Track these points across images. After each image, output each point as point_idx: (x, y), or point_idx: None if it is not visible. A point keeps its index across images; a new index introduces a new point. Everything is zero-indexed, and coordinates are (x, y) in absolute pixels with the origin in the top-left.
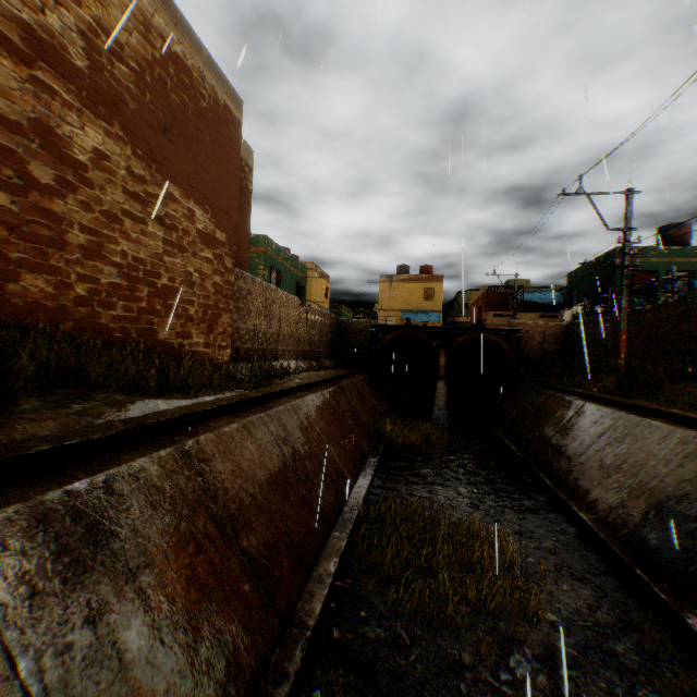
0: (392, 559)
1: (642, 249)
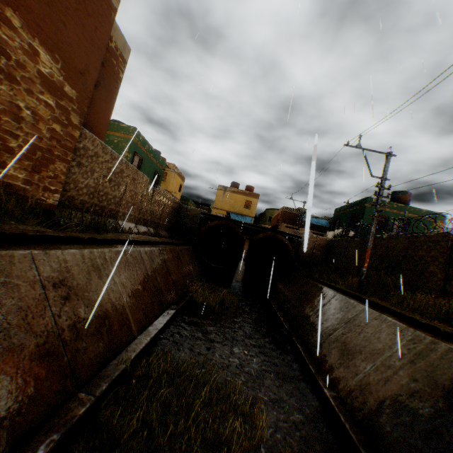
0: (135, 432)
1: (382, 202)
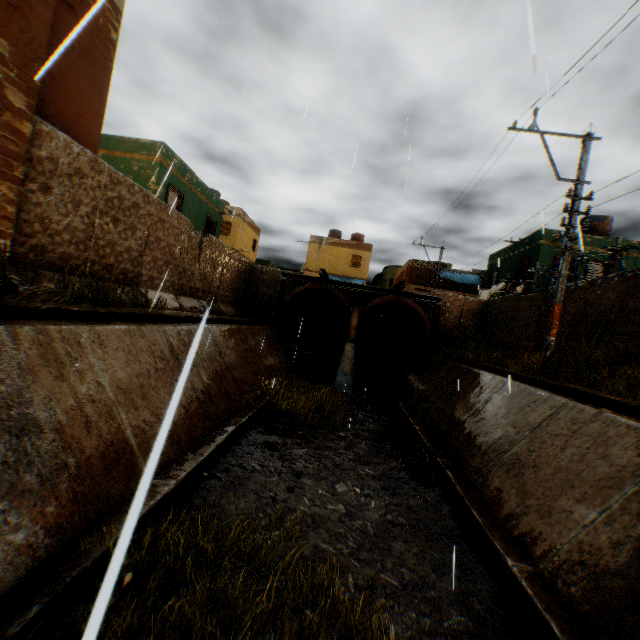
0: None
1: None
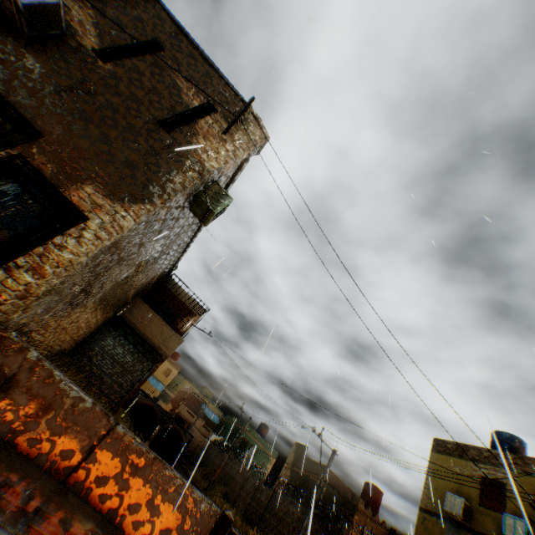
0: None
1: (251, 429)
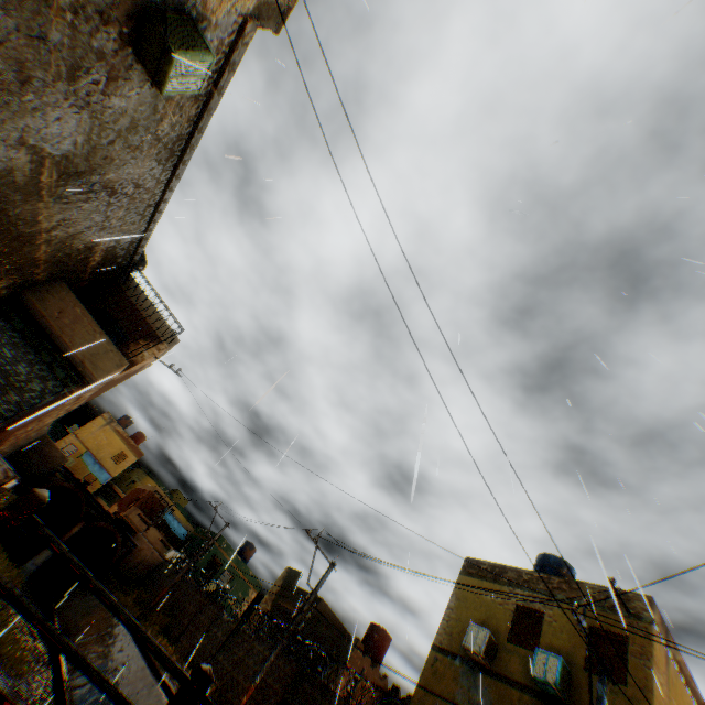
0: None
1: (229, 547)
